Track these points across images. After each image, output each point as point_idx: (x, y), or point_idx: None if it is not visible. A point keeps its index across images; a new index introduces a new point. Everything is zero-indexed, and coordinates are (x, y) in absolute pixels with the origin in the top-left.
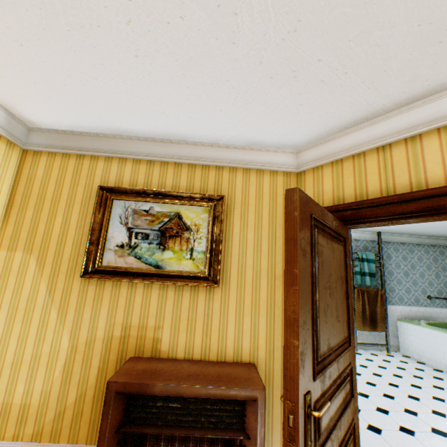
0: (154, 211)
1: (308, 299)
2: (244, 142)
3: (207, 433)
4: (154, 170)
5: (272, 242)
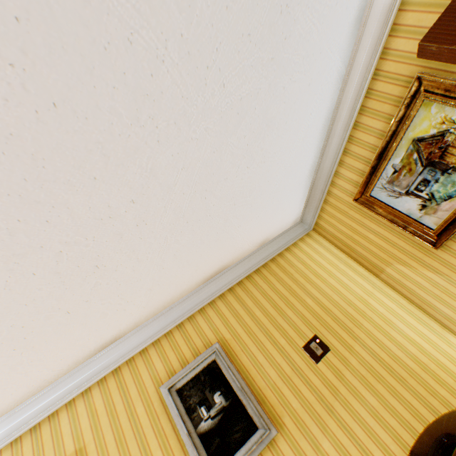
0: (398, 165)
1: None
2: (351, 39)
3: None
4: (353, 151)
5: None
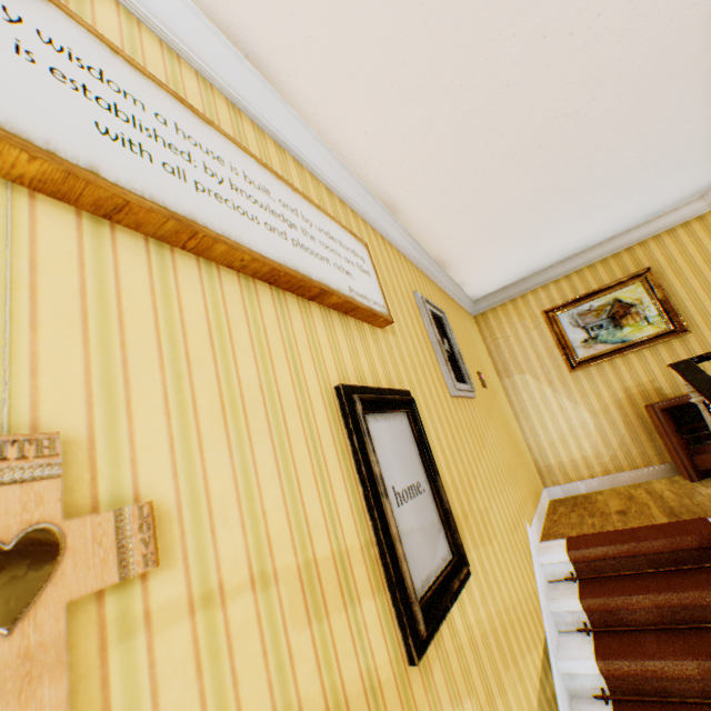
0: (594, 308)
1: None
2: (641, 219)
3: None
4: (572, 280)
5: None
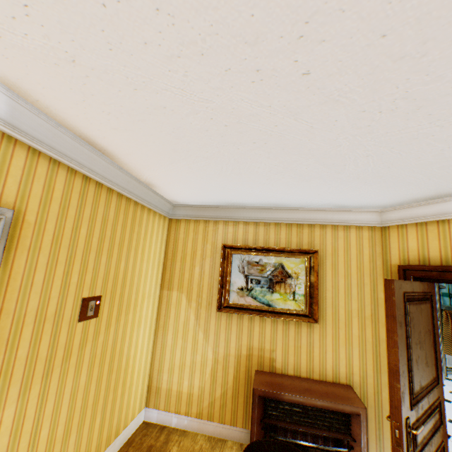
0: (262, 262)
1: (404, 355)
2: (332, 206)
3: (323, 432)
4: (259, 229)
5: (360, 288)
